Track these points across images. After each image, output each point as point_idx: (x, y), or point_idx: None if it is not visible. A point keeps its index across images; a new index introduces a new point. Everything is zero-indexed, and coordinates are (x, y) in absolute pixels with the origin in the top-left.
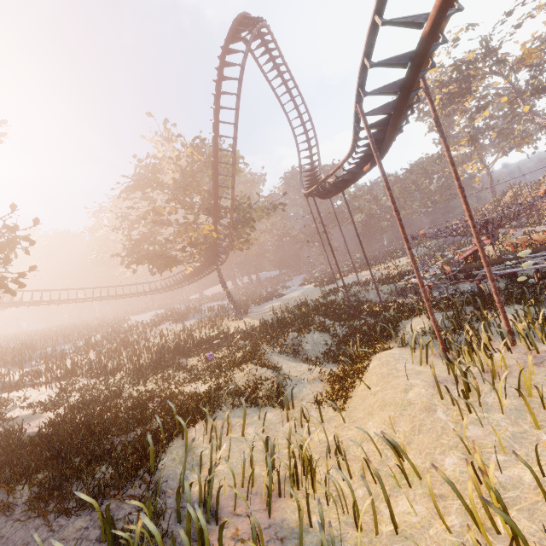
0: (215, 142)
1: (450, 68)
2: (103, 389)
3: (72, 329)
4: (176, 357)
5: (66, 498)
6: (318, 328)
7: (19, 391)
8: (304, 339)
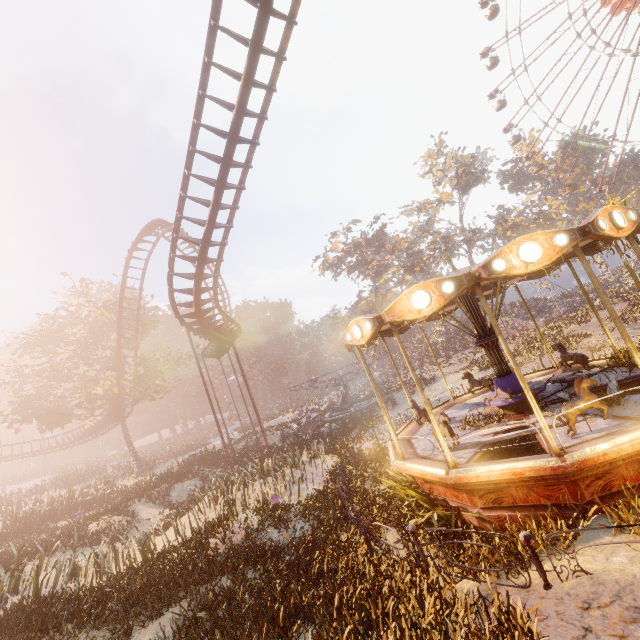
0: (119, 312)
1: (349, 246)
2: None
3: None
4: (45, 522)
5: None
6: (192, 475)
7: None
8: (174, 487)
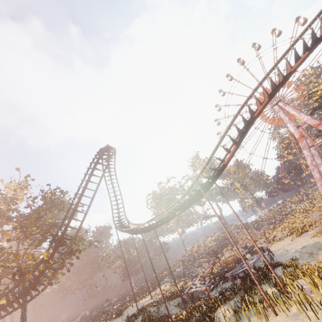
0: (83, 190)
1: (168, 189)
2: None
3: None
4: None
5: None
6: None
7: None
8: None
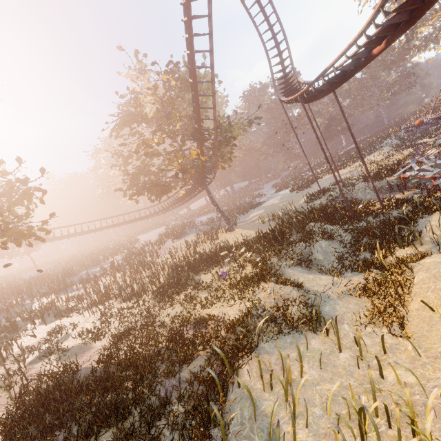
0: (191, 59)
1: None
2: (136, 313)
3: (97, 252)
4: (189, 274)
5: None
6: (323, 235)
7: (68, 317)
8: (314, 249)
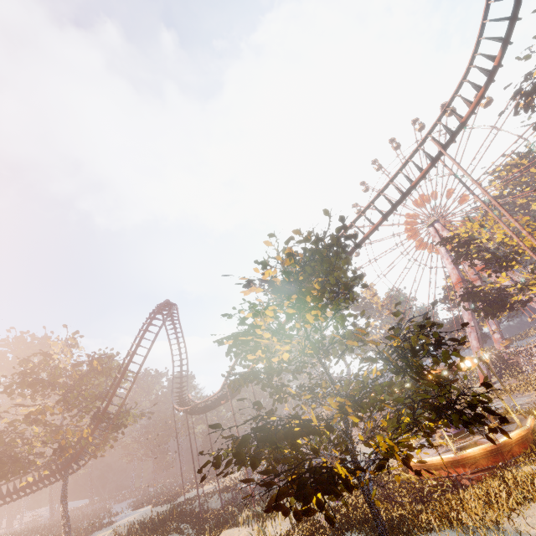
0: (127, 365)
1: None
2: None
3: None
4: None
5: None
6: (177, 528)
7: None
8: None
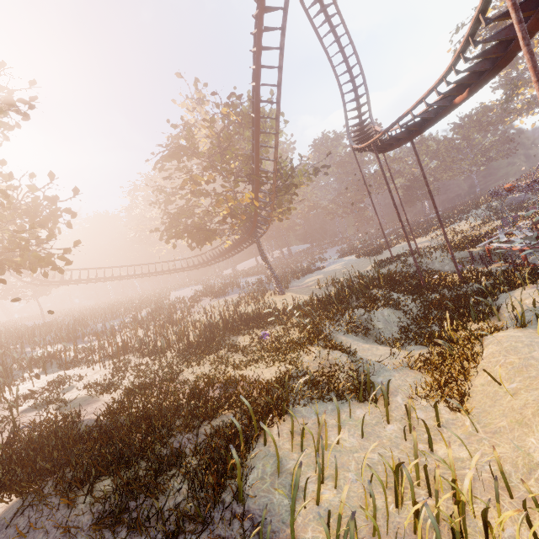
0: (256, 92)
1: None
2: (156, 370)
3: (118, 305)
4: (225, 335)
5: (137, 529)
6: (387, 303)
7: (75, 368)
8: (374, 316)
